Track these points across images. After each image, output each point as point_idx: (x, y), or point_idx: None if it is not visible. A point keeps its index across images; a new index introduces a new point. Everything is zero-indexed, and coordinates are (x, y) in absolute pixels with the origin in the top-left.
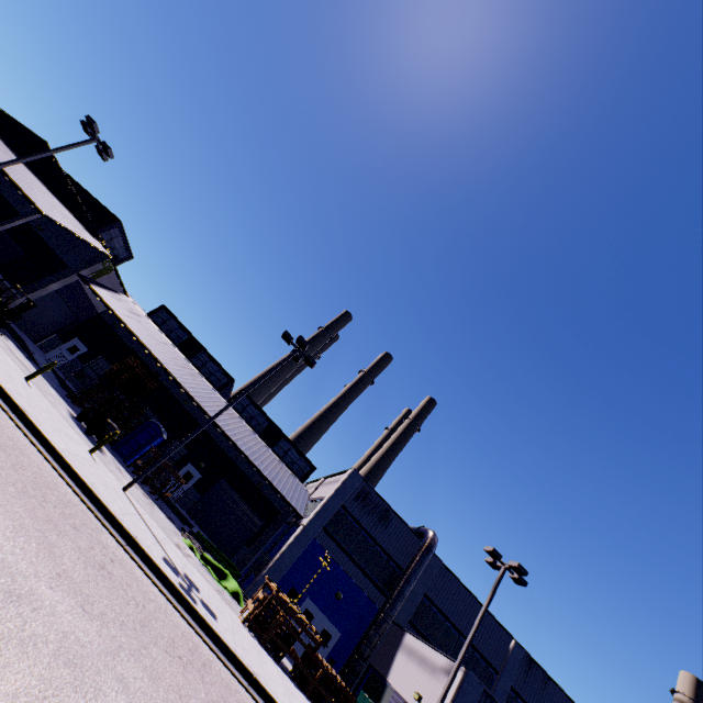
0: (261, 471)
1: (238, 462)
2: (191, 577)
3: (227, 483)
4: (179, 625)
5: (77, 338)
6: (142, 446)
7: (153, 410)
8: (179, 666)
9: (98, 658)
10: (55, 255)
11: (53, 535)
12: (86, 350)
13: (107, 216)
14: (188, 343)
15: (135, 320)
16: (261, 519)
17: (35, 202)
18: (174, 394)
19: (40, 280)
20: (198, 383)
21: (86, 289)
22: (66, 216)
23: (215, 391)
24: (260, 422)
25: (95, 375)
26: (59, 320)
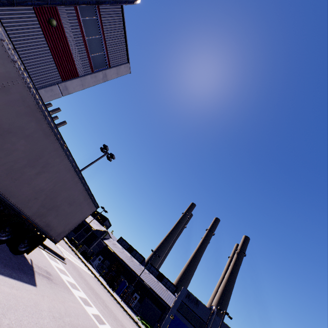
0: (156, 292)
1: (150, 290)
2: (138, 321)
3: (148, 298)
4: (135, 325)
5: (100, 255)
6: (122, 289)
7: (122, 275)
8: (135, 327)
9: (125, 318)
10: (94, 234)
11: (116, 305)
12: (103, 259)
13: (105, 218)
14: (129, 248)
15: (115, 247)
16: (161, 311)
17: (92, 226)
18: (128, 268)
19: (92, 243)
20: (134, 264)
21: (102, 241)
22: (97, 224)
23: (139, 264)
24: (156, 272)
25: (106, 266)
26: (96, 251)
